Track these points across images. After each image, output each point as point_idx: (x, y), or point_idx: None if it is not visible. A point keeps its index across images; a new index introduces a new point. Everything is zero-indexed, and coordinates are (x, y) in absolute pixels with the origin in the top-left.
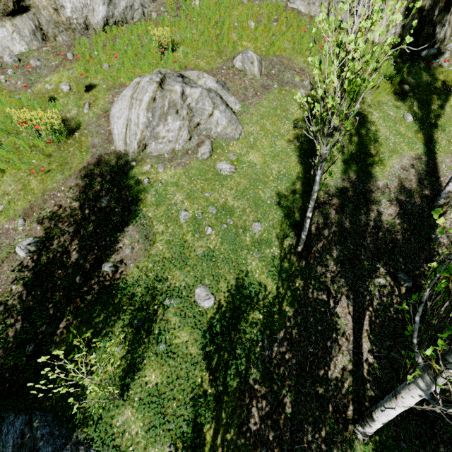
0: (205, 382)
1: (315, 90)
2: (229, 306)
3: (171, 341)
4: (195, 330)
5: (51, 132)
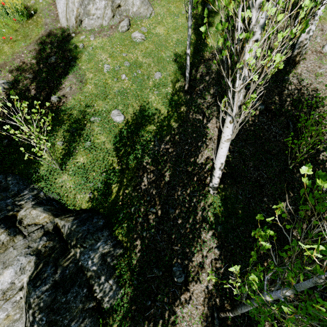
0: (114, 163)
1: None
2: (134, 122)
3: (94, 141)
4: (109, 134)
5: (15, 11)
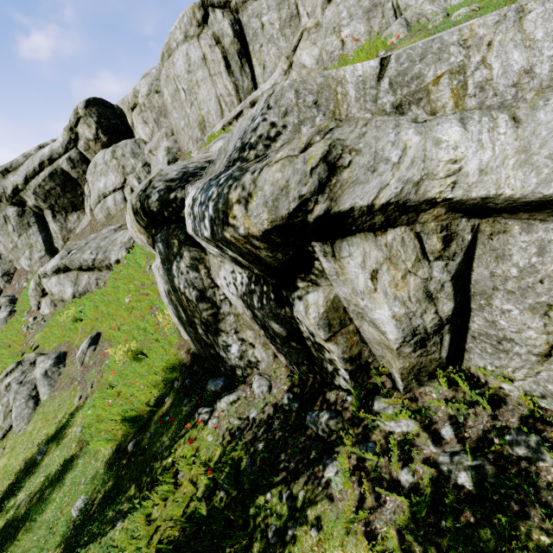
0: None
1: (85, 401)
2: None
3: None
4: None
5: None
